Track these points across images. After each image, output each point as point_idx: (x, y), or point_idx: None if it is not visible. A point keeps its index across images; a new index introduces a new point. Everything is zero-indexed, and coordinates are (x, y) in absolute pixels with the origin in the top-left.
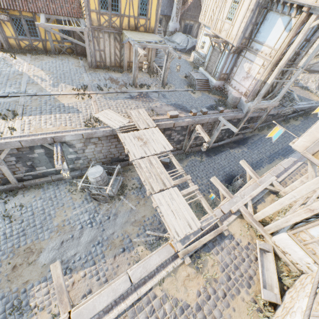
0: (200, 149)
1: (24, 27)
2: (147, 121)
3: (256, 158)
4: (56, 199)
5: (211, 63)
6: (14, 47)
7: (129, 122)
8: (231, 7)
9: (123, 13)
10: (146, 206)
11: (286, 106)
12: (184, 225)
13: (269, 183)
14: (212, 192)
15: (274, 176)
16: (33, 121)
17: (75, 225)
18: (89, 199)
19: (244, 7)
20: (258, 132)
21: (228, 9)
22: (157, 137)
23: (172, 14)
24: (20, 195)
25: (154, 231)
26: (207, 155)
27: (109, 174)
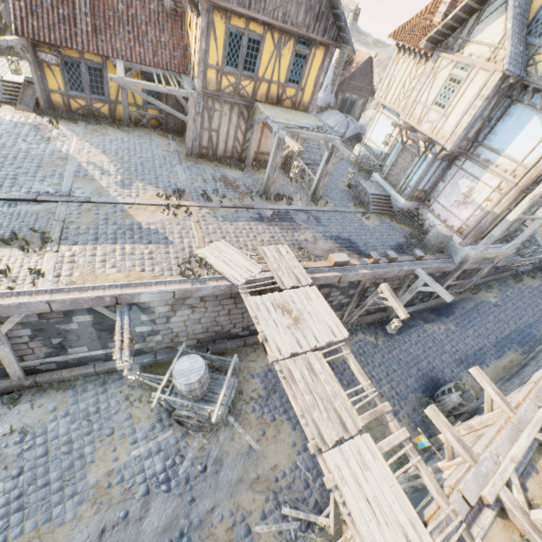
0: (373, 320)
1: (82, 78)
2: (295, 271)
3: (472, 345)
4: (98, 417)
5: (396, 169)
6: (58, 108)
7: (262, 270)
8: (443, 87)
9: (261, 76)
10: (278, 442)
11: (522, 255)
12: (397, 541)
13: (537, 425)
14: (422, 433)
15: (541, 408)
16: (80, 256)
17: (133, 484)
18: (166, 420)
19: (471, 90)
20: (471, 295)
21: (437, 90)
22: (317, 308)
23: (325, 81)
24: (24, 403)
25: (296, 505)
26: (384, 333)
27: (212, 370)
